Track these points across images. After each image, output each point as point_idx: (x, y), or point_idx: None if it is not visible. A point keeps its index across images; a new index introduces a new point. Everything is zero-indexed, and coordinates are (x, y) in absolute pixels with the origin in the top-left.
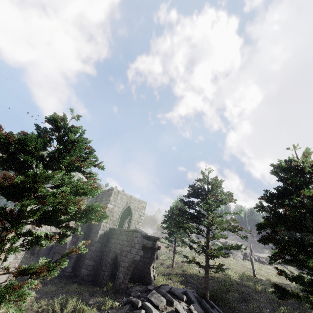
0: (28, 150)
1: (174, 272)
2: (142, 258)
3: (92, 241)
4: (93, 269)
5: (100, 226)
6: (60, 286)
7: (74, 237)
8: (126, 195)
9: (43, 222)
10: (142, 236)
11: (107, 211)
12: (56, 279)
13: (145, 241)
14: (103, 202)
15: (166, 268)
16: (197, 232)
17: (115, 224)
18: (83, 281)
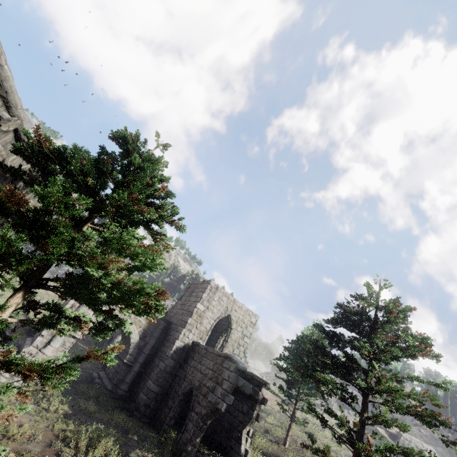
0: (70, 171)
1: (285, 456)
2: (232, 409)
3: (164, 353)
4: (156, 398)
5: (179, 333)
6: (105, 408)
7: (142, 340)
8: (228, 297)
9: (70, 293)
10: (238, 370)
11: (194, 313)
12: (103, 395)
13: (241, 381)
14: (193, 299)
15: (272, 443)
16: (342, 396)
17: (202, 337)
18: (138, 413)
